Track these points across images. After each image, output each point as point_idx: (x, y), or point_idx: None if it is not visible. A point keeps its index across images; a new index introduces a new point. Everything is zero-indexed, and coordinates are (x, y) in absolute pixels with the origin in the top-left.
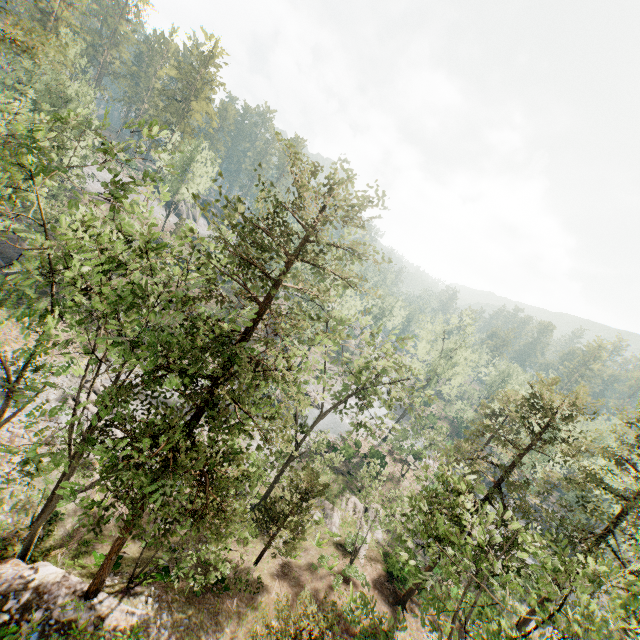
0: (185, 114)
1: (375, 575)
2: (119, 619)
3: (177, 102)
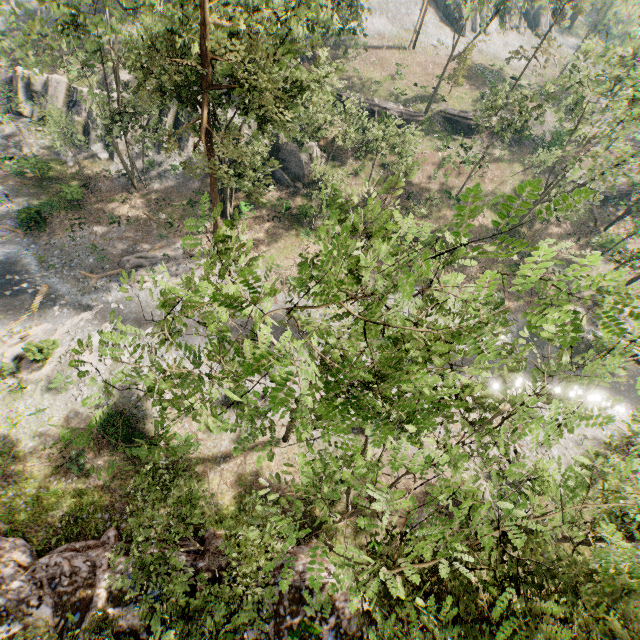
0: None
1: None
2: None
3: None
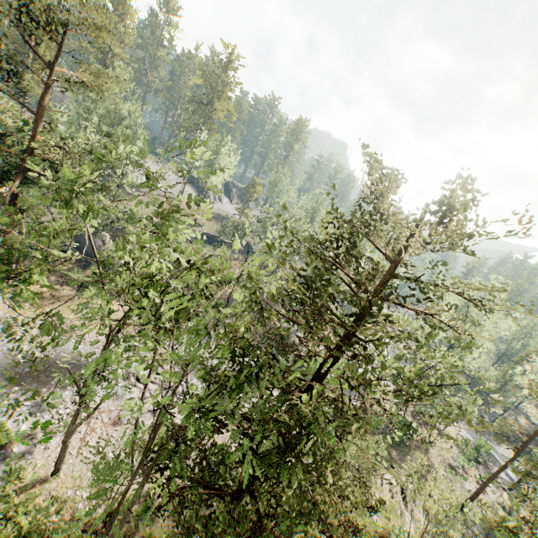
0: (210, 114)
1: None
2: None
3: (203, 105)
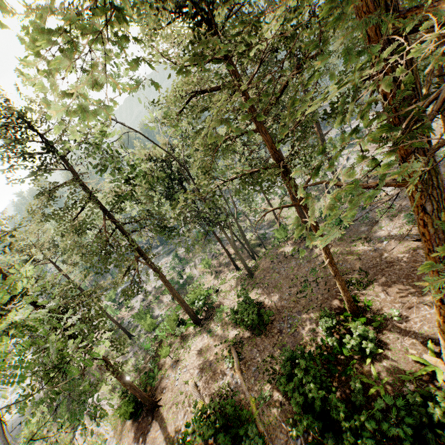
0: None
1: (132, 433)
2: None
3: None
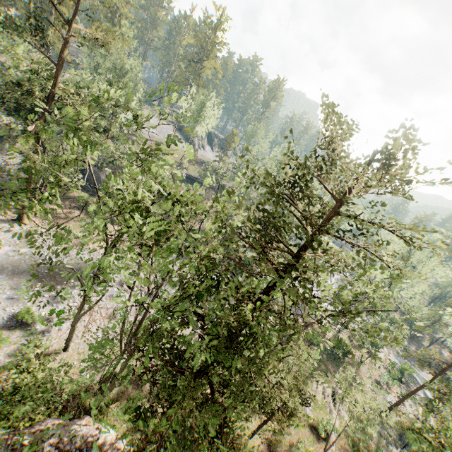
0: (199, 71)
1: None
2: None
3: (194, 63)
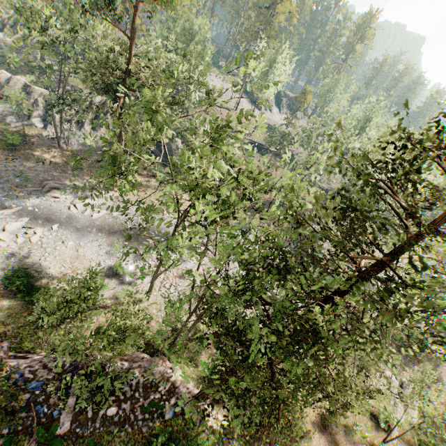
0: (271, 19)
1: None
2: (213, 421)
3: (266, 10)
